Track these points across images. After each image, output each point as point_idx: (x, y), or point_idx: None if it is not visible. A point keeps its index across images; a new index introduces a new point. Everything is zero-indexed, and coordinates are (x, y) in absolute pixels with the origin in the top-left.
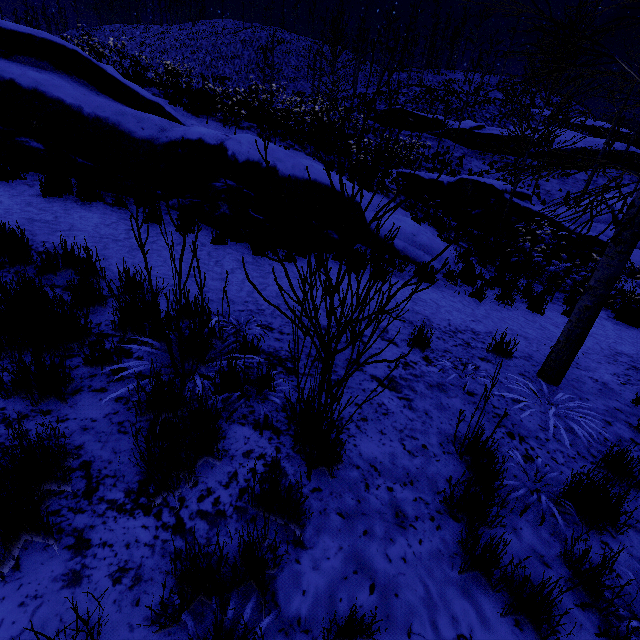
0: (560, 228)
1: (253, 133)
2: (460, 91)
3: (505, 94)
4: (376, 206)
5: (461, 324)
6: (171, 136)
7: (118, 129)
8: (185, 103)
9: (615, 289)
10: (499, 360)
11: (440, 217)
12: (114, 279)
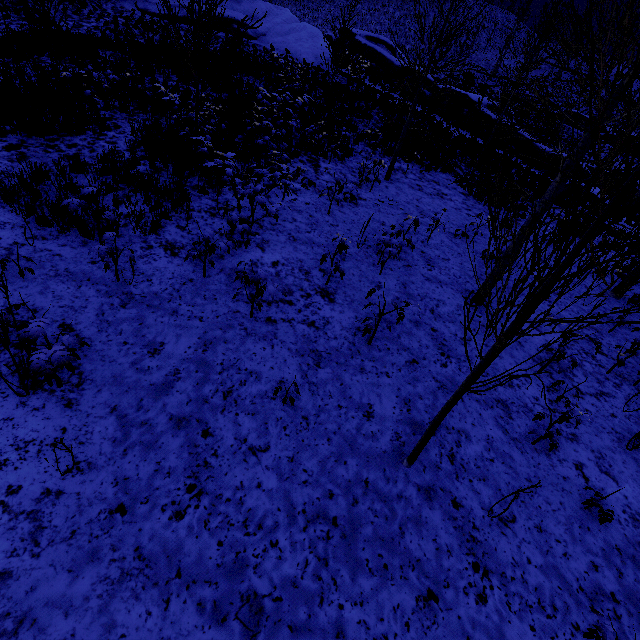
0: None
1: None
2: None
3: None
4: None
5: None
6: (551, 152)
7: (537, 148)
8: None
9: None
10: None
11: None
12: None
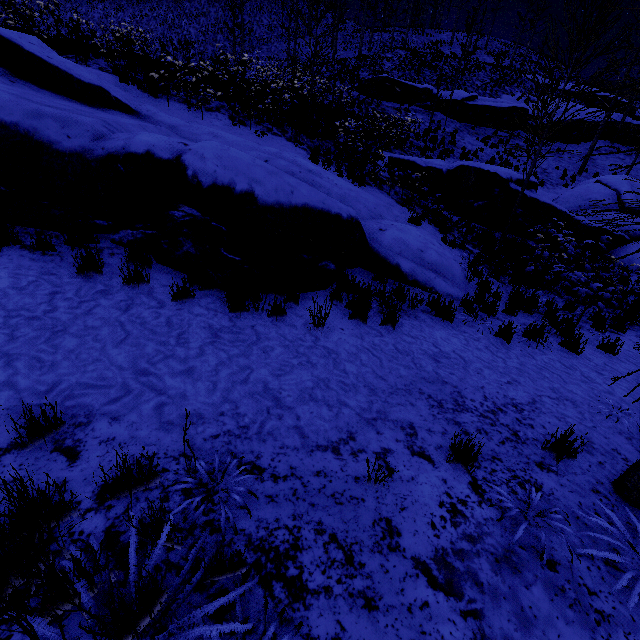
0: (568, 220)
1: (224, 116)
2: (447, 54)
3: (496, 58)
4: (373, 211)
5: (498, 393)
6: (109, 147)
7: (33, 139)
8: (139, 80)
9: (632, 292)
10: (560, 463)
11: (440, 212)
12: (17, 406)
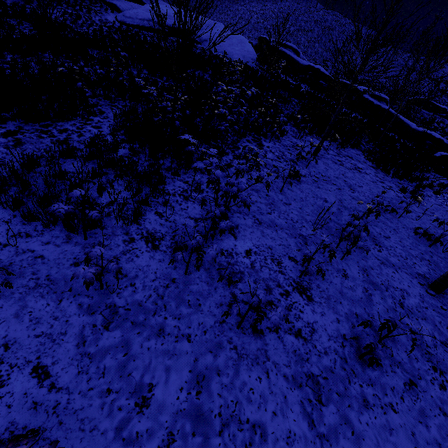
0: None
1: None
2: None
3: None
4: None
5: None
6: (419, 130)
7: (408, 126)
8: None
9: None
10: None
11: None
12: None
